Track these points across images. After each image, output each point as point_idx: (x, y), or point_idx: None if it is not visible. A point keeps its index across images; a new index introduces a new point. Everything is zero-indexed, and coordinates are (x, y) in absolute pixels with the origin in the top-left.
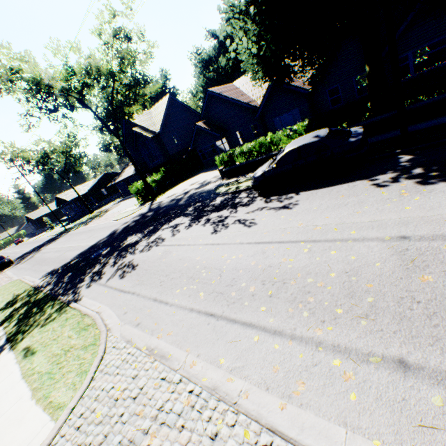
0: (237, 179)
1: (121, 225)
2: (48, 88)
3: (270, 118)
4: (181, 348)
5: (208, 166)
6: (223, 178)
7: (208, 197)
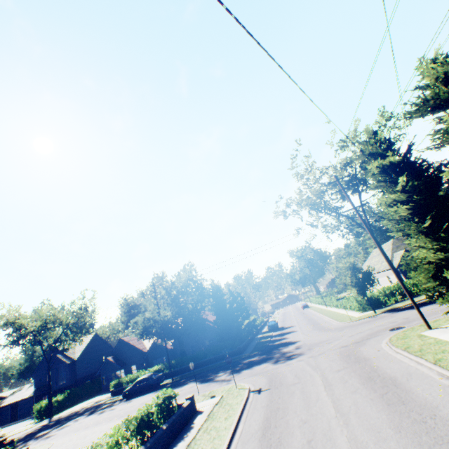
0: (119, 395)
1: (22, 434)
2: (22, 327)
3: (152, 359)
4: (84, 431)
5: (105, 390)
6: (112, 396)
7: (100, 405)
